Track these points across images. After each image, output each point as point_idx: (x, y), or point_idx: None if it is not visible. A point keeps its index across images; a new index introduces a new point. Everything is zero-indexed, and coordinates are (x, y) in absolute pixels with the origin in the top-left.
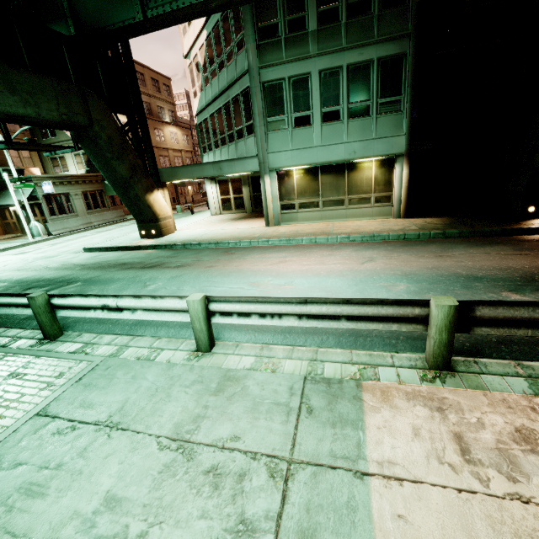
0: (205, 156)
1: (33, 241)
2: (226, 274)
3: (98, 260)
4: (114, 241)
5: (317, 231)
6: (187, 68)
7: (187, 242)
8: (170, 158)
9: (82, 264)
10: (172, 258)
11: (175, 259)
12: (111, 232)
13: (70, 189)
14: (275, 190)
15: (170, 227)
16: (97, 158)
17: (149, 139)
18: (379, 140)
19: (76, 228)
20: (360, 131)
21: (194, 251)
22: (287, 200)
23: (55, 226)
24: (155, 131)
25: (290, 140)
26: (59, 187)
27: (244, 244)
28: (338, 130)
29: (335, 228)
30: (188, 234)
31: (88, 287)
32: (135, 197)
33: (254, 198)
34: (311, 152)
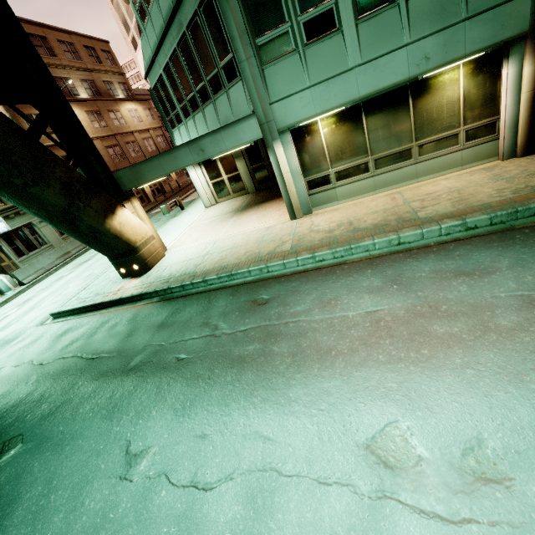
0: (176, 132)
1: (1, 301)
2: (283, 395)
3: (63, 348)
4: (90, 290)
5: (387, 217)
6: (110, 5)
7: (185, 280)
8: (139, 143)
9: (41, 361)
10: (168, 329)
11: (174, 335)
12: (91, 263)
13: (30, 217)
14: (295, 162)
15: (157, 252)
16: (3, 191)
17: (83, 132)
18: (475, 19)
19: (51, 266)
20: (433, 13)
21: (201, 302)
22: (316, 173)
23: (24, 273)
24: (110, 115)
25: (305, 69)
26: (16, 219)
27: (274, 269)
28: (391, 24)
29: (415, 204)
30: (183, 258)
31: (29, 468)
32: (90, 230)
33: (254, 172)
34: (344, 80)
